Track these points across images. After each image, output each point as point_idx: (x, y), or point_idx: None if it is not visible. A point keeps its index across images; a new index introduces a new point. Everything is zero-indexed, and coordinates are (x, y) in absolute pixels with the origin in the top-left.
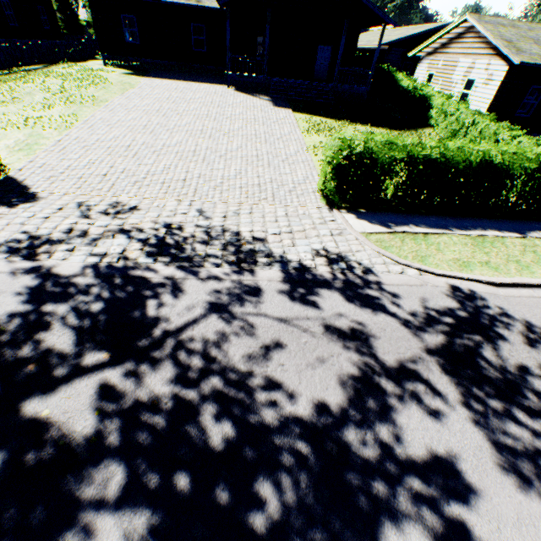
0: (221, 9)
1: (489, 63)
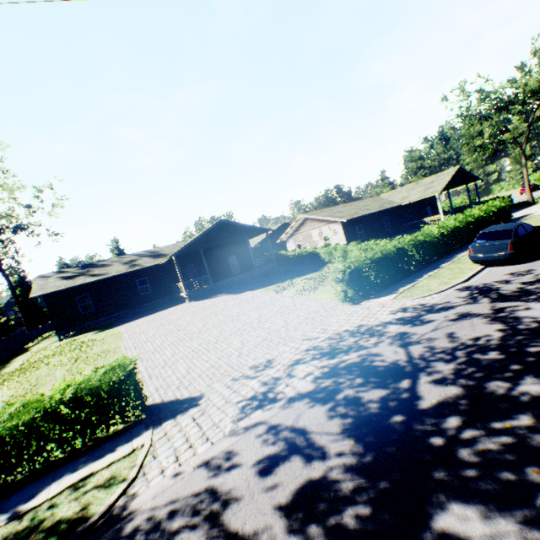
0: (162, 263)
1: (329, 227)
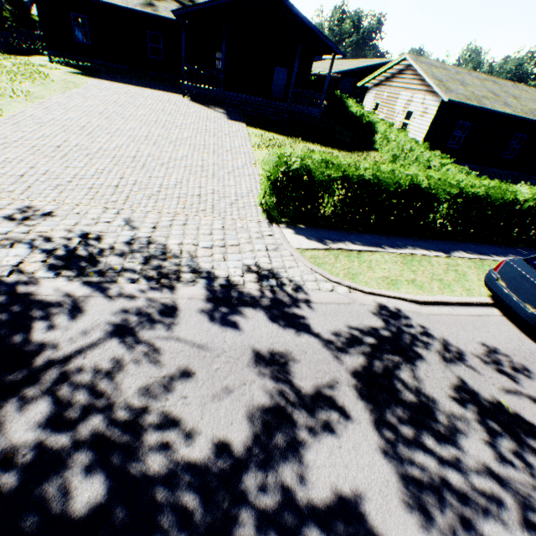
0: (178, 21)
1: (424, 98)
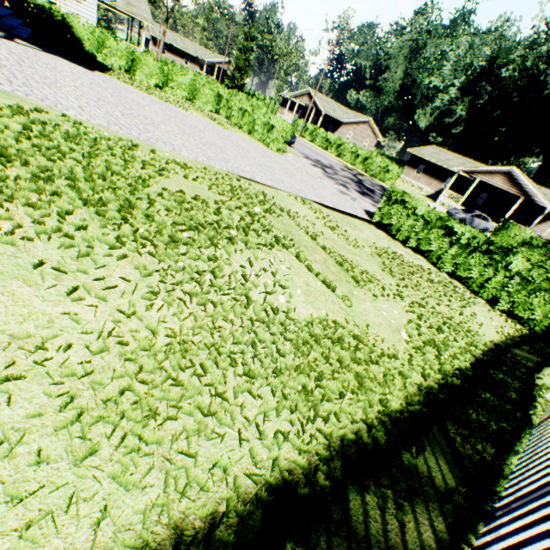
0: None
1: None
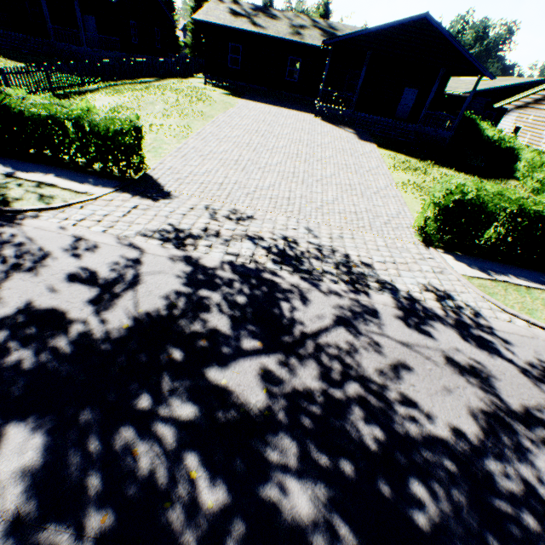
0: (322, 47)
1: None
